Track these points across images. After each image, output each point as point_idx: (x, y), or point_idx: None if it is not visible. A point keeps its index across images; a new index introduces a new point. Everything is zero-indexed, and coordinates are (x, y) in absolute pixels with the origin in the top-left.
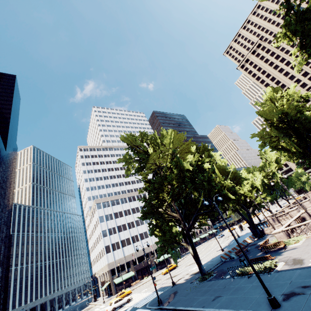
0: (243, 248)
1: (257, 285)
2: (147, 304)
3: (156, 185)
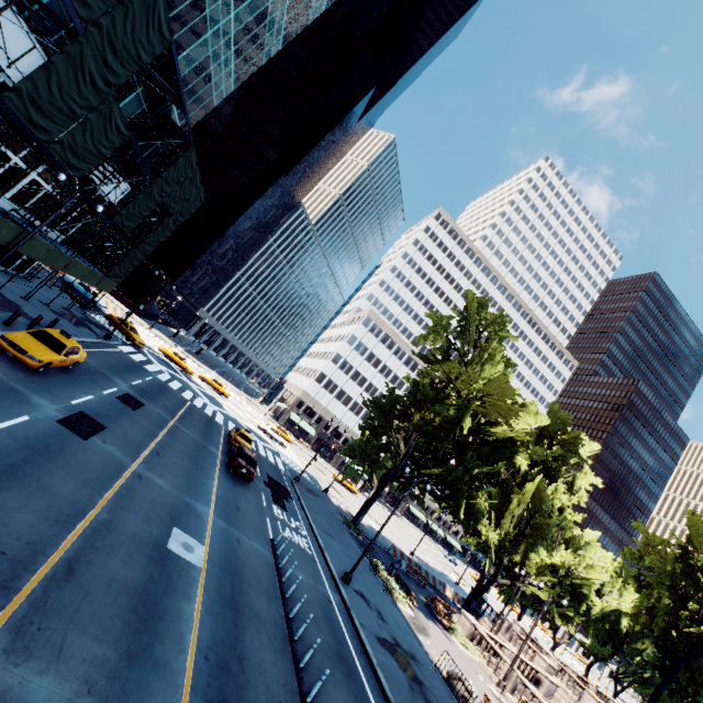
0: (423, 577)
1: (363, 575)
2: (289, 467)
3: (419, 396)
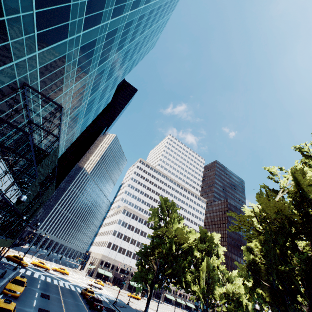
0: None
1: None
2: (109, 299)
3: (155, 243)
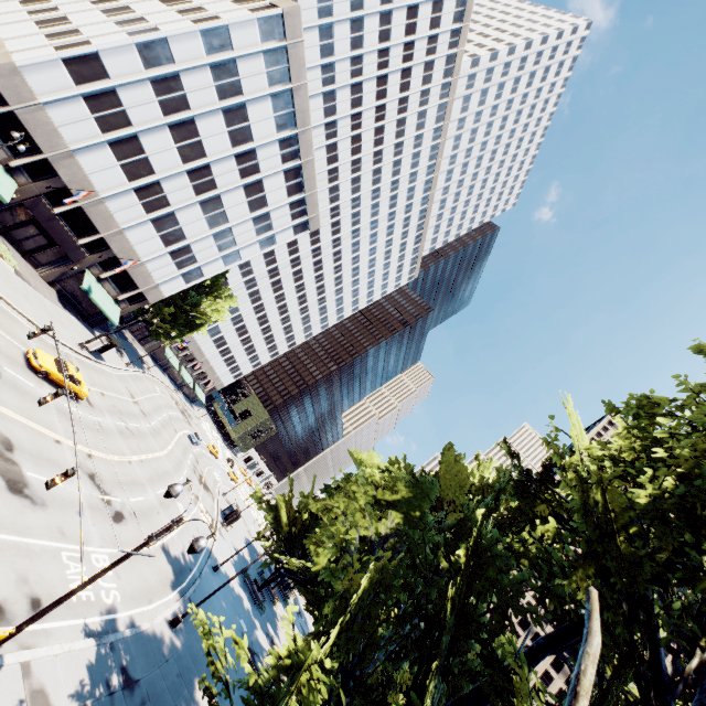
0: None
1: None
2: None
3: None
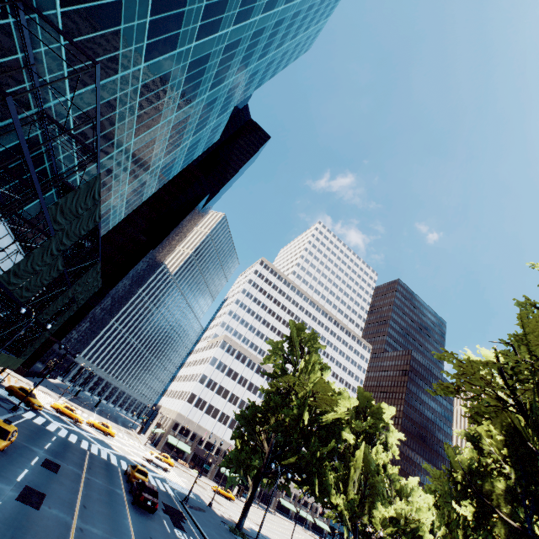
0: None
1: None
2: (176, 490)
3: (272, 403)
